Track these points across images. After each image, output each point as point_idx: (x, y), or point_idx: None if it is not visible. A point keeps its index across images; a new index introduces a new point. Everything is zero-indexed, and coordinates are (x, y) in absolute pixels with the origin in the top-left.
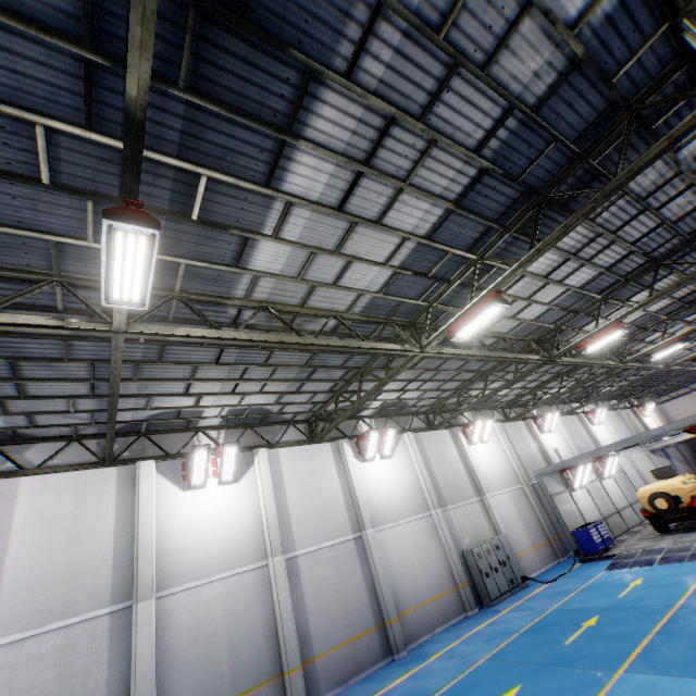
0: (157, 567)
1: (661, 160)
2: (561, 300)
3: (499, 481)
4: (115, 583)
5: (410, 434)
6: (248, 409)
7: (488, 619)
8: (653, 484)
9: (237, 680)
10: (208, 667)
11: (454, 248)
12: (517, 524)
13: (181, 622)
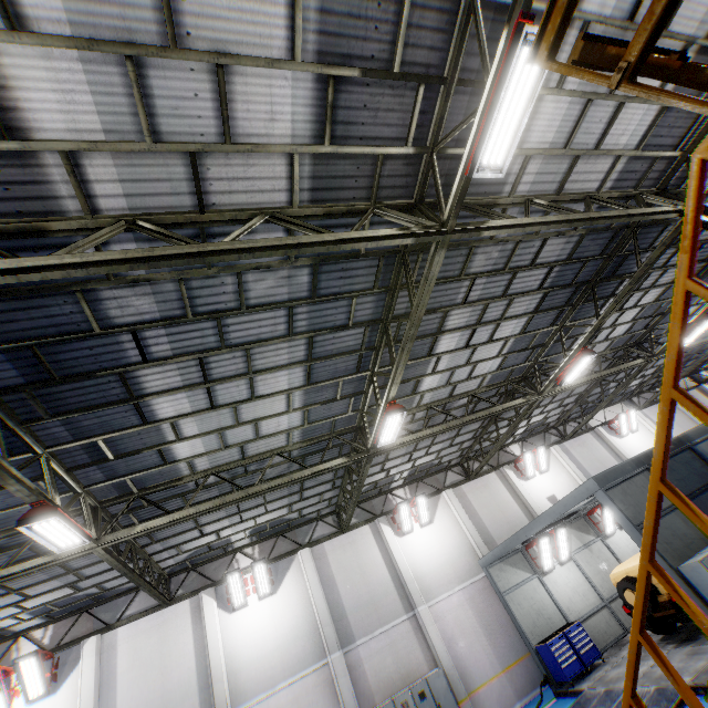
0: None
1: (115, 288)
2: (307, 399)
3: (448, 576)
4: None
5: (305, 551)
6: (50, 606)
7: None
8: (629, 560)
9: None
10: None
11: None
12: (474, 638)
13: None
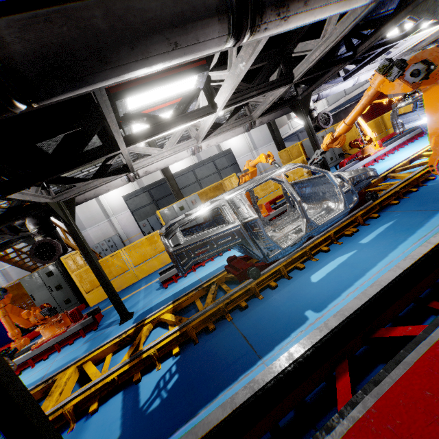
0: None
1: None
2: None
3: (125, 206)
4: None
5: None
6: None
7: None
8: None
9: None
10: None
11: None
12: (133, 224)
13: None
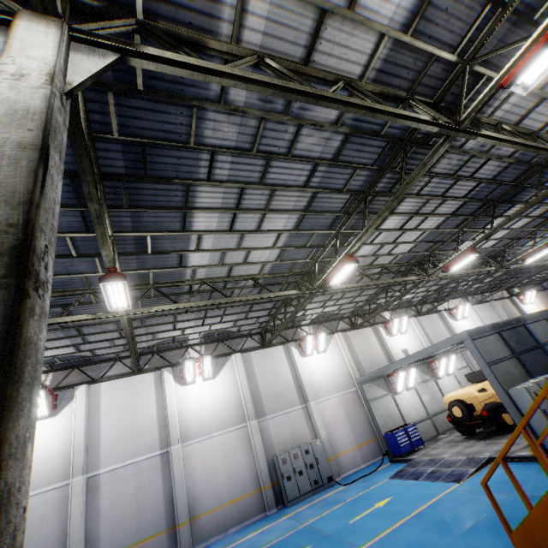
0: None
1: (218, 112)
2: (288, 241)
3: (331, 387)
4: None
5: (237, 355)
6: (55, 358)
7: (268, 523)
8: (458, 390)
9: None
10: None
11: (65, 233)
12: (342, 426)
13: None
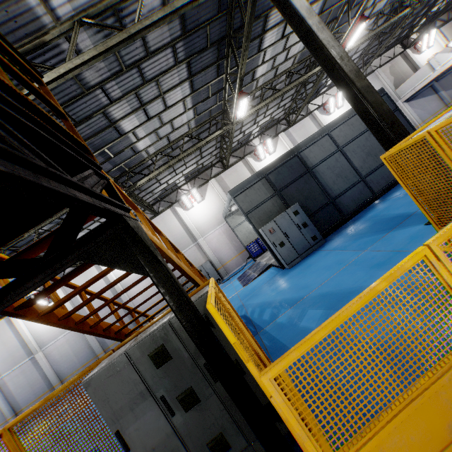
0: (37, 342)
1: None
2: None
3: (213, 223)
4: (27, 351)
5: None
6: None
7: None
8: None
9: (81, 362)
10: (69, 362)
11: None
12: (226, 246)
13: (54, 354)
